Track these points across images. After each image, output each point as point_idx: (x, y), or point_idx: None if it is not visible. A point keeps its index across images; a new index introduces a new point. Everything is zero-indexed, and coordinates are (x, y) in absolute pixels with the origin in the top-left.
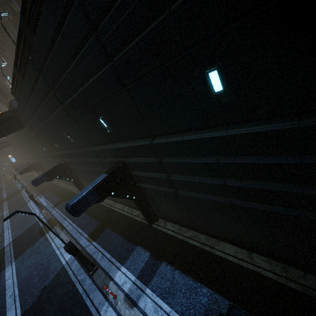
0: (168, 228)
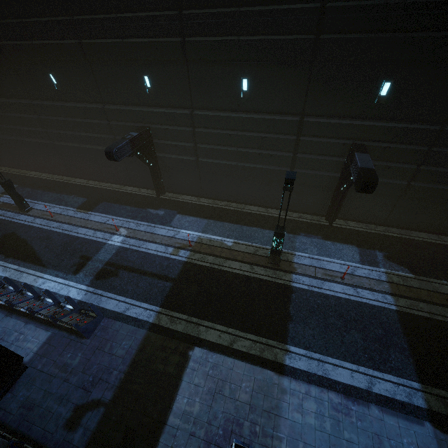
0: (2, 169)
